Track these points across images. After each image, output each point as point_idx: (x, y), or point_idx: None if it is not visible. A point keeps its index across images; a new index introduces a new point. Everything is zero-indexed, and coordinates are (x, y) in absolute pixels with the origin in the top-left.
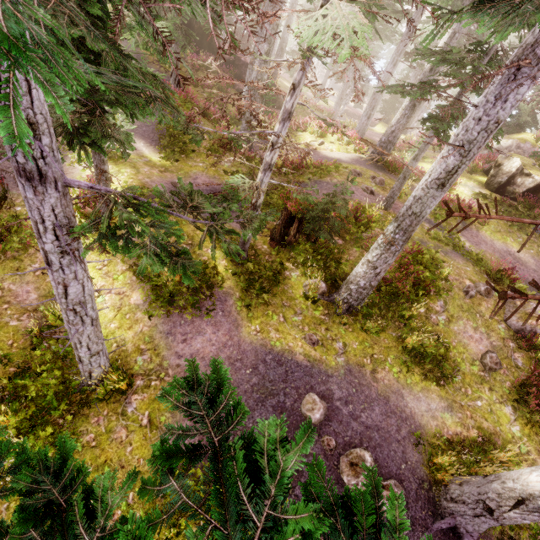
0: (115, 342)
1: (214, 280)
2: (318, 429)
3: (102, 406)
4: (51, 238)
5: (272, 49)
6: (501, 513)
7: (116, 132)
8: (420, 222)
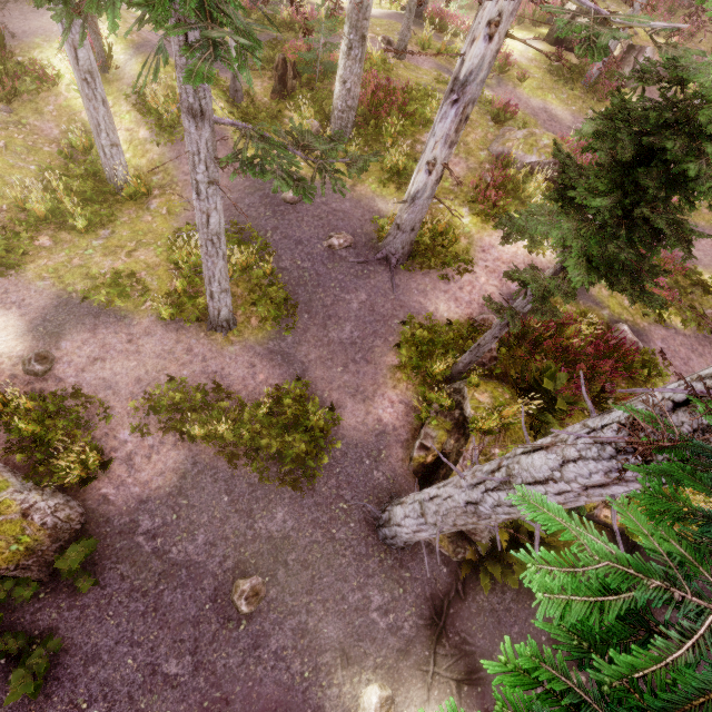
0: (132, 168)
1: None
2: (294, 208)
3: (131, 206)
4: None
5: None
6: (402, 222)
7: None
8: (366, 16)
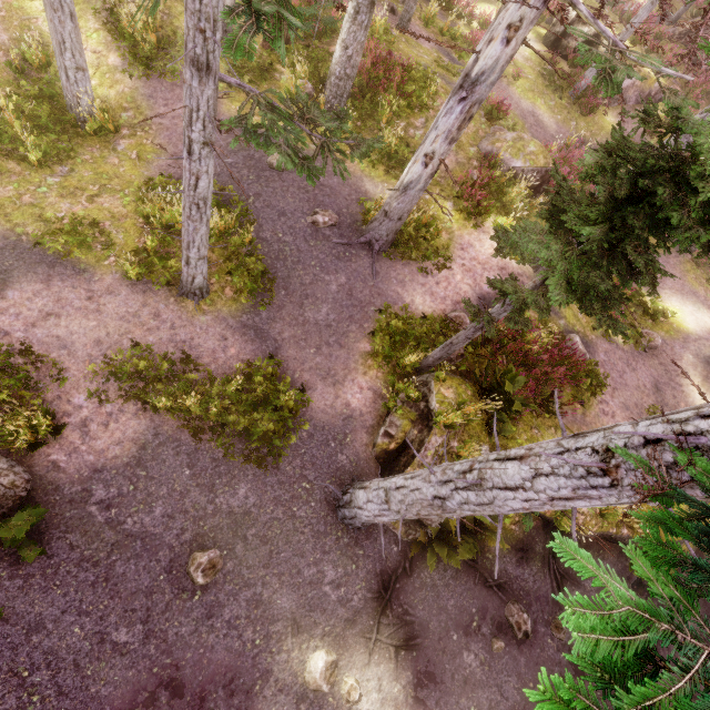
0: (98, 98)
1: None
2: (279, 175)
3: (94, 142)
4: None
5: None
6: (390, 210)
7: None
8: None
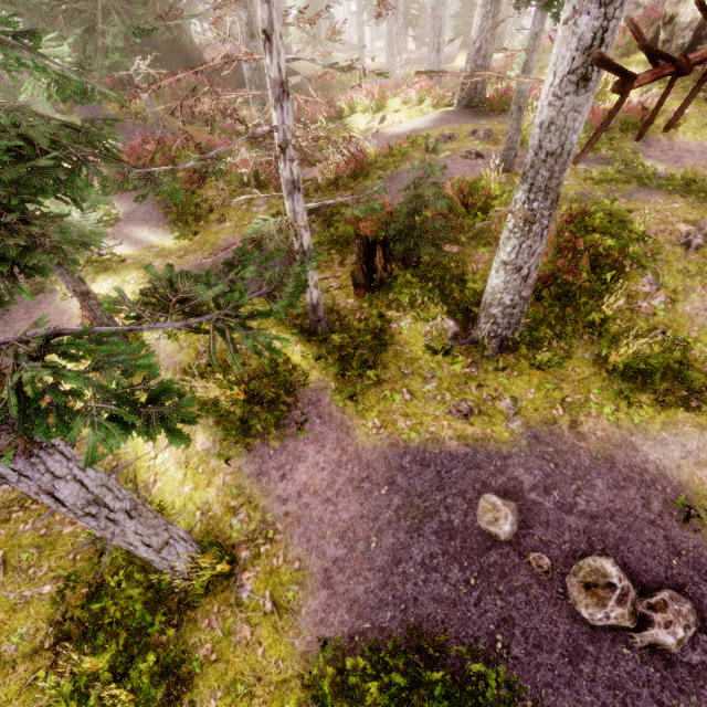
0: (197, 510)
1: (294, 378)
2: (515, 547)
3: (209, 601)
4: None
5: (254, 13)
6: None
7: (76, 232)
8: (567, 164)
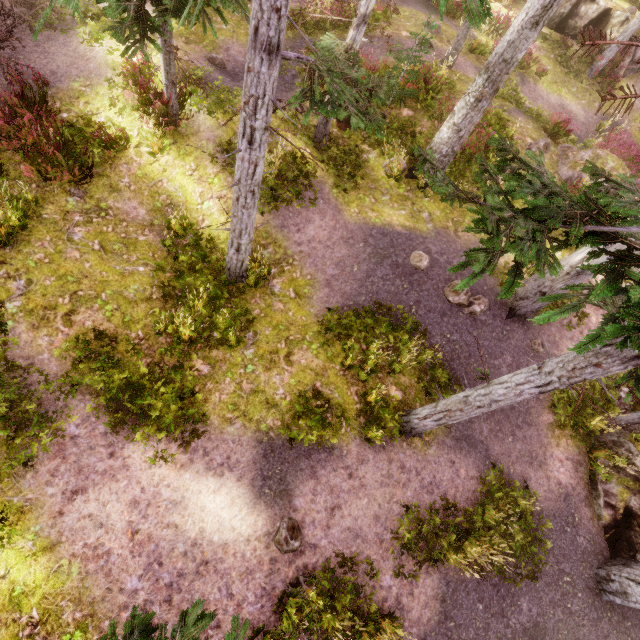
0: None
1: (305, 171)
2: (426, 274)
3: (253, 292)
4: (263, 114)
5: None
6: (552, 290)
7: None
8: (509, 71)
